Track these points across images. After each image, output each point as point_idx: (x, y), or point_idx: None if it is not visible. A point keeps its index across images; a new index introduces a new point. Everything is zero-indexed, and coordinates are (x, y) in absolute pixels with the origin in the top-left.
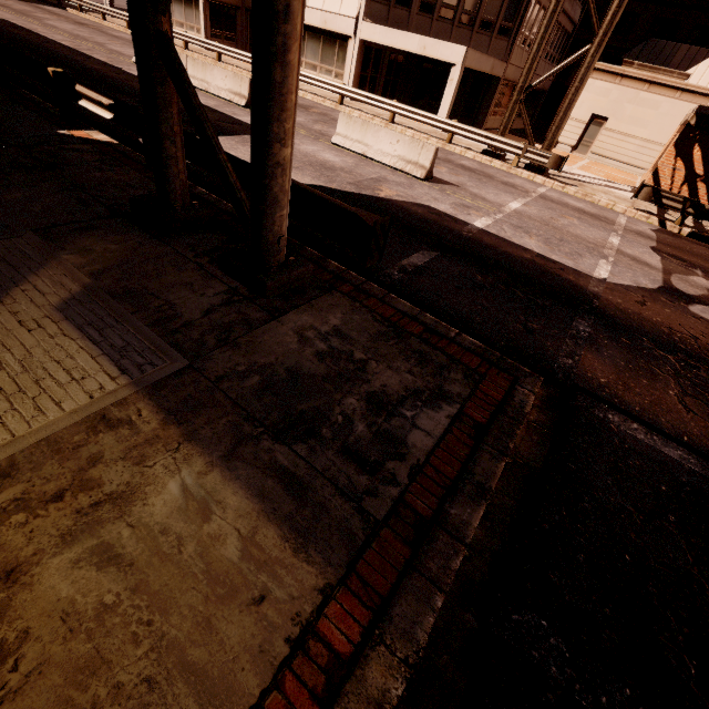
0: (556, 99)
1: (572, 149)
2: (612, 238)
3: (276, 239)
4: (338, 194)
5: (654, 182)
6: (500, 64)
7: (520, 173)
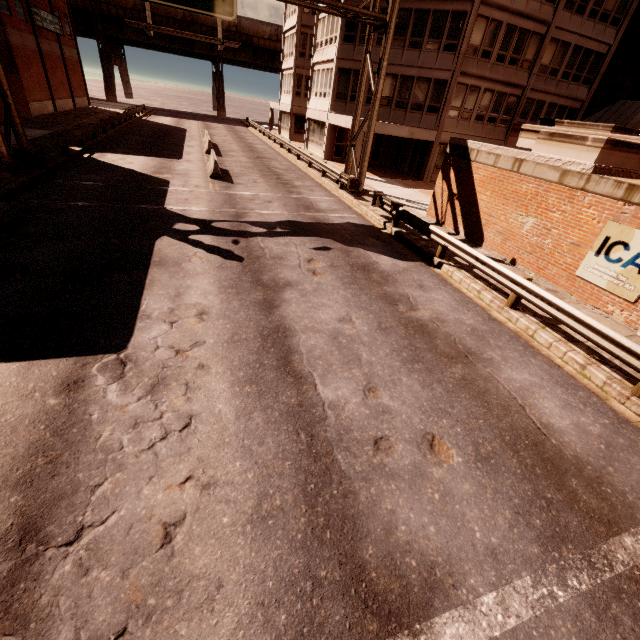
0: None
1: None
2: (267, 211)
3: None
4: (130, 171)
5: (433, 202)
6: (424, 131)
7: (339, 192)
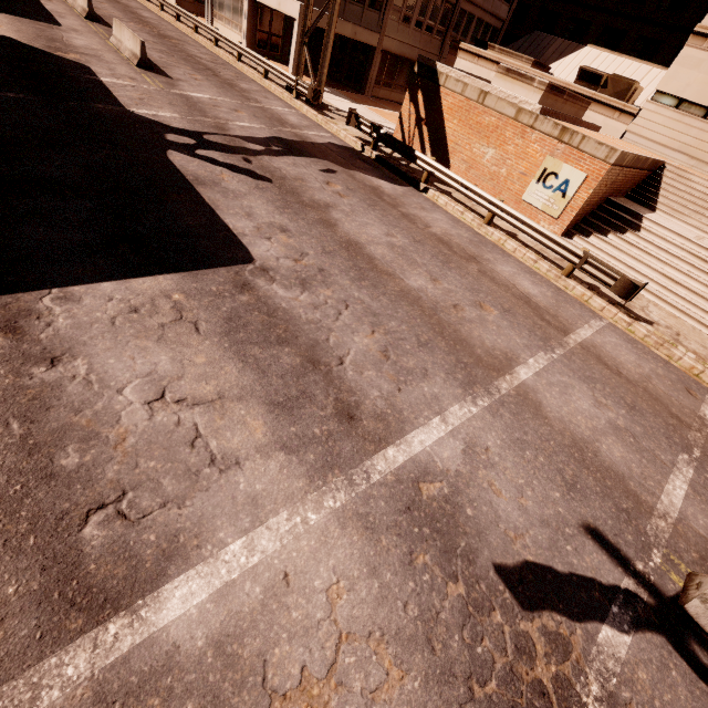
0: None
1: None
2: (244, 123)
3: None
4: (12, 41)
5: (400, 125)
6: (367, 33)
7: (296, 103)
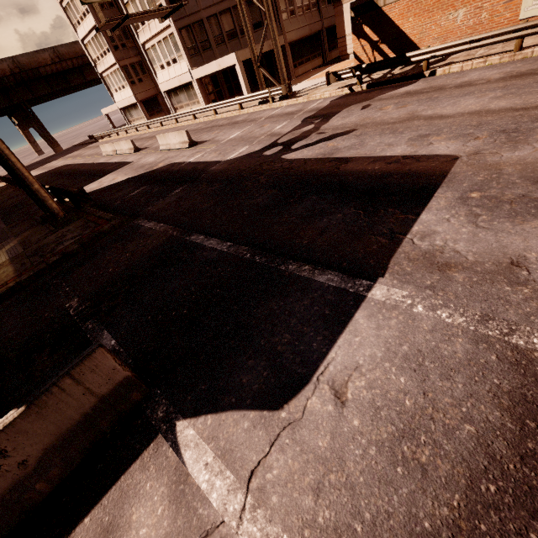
0: None
1: None
2: (278, 126)
3: (54, 211)
4: (132, 178)
5: (358, 61)
6: None
7: (275, 105)
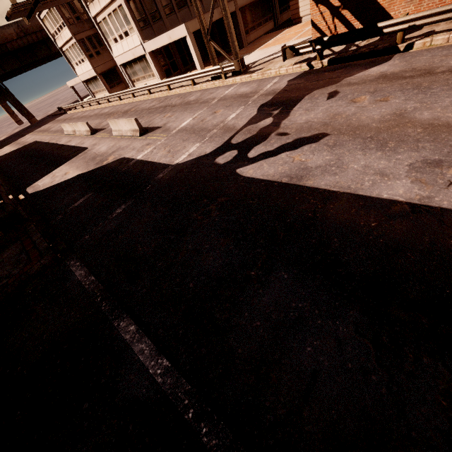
0: None
1: None
2: (232, 115)
3: None
4: (81, 176)
5: (315, 30)
6: None
7: (228, 81)
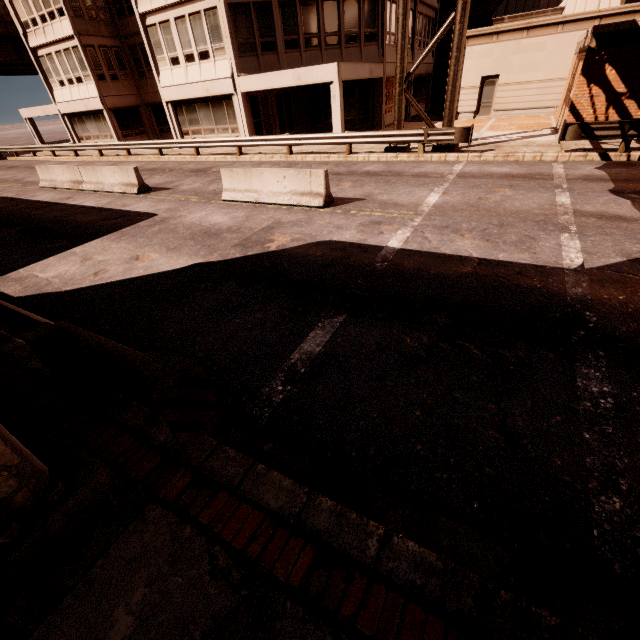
0: (443, 77)
1: (474, 114)
2: (559, 198)
3: None
4: (216, 268)
5: (574, 117)
6: (377, 66)
7: (429, 158)
